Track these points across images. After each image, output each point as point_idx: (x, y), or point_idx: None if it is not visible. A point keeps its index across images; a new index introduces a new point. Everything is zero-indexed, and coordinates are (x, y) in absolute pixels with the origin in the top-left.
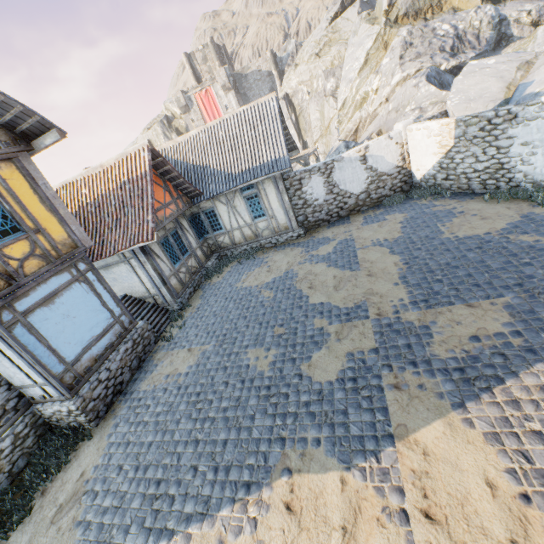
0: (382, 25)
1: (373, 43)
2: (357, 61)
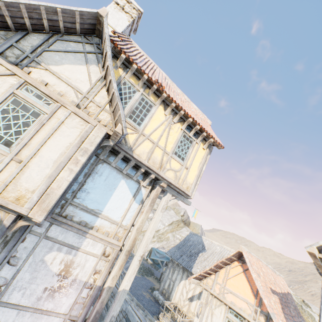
0: (180, 219)
1: (176, 220)
2: (168, 220)
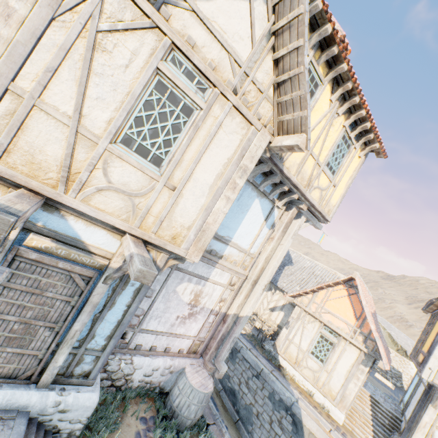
0: None
1: None
2: None
